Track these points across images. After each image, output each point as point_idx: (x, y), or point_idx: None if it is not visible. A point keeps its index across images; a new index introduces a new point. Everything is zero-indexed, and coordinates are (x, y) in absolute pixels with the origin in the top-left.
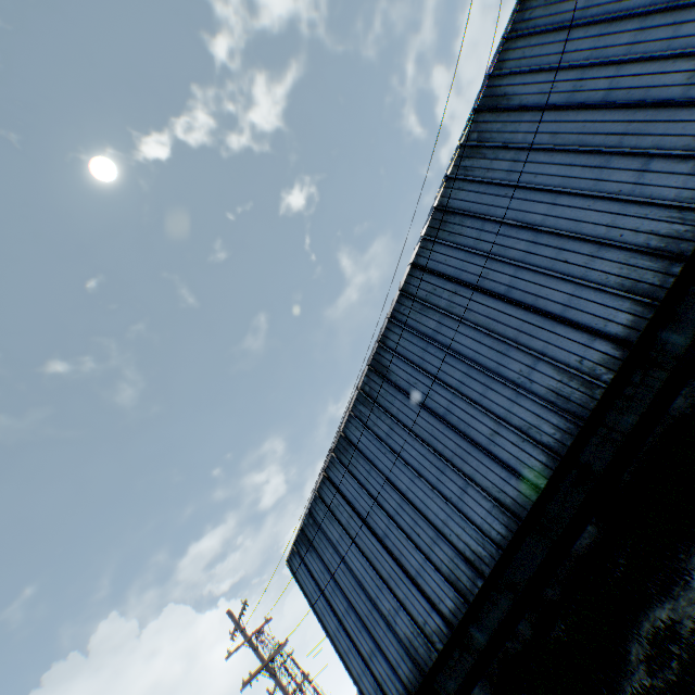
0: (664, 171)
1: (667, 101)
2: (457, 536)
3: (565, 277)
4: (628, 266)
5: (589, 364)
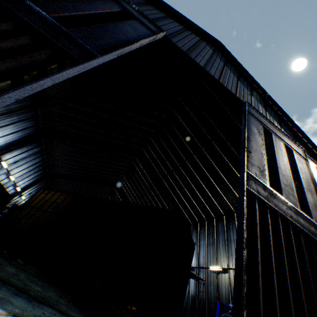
0: None
1: None
2: None
3: None
4: None
5: None
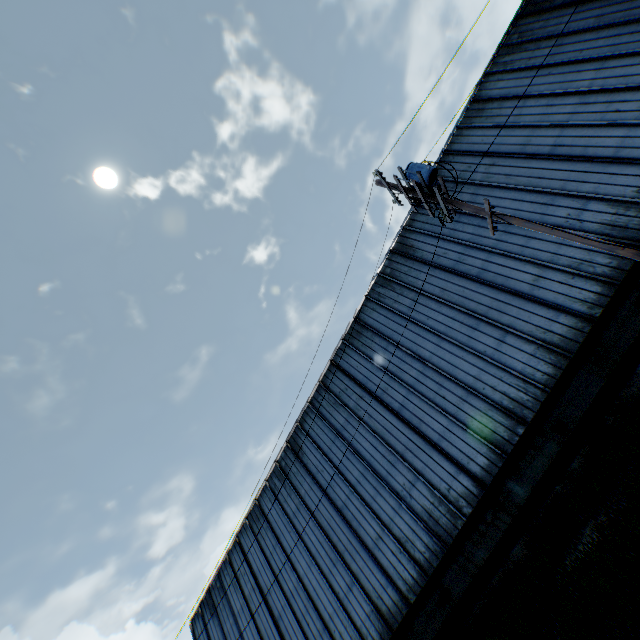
0: (515, 346)
1: (519, 293)
2: (340, 633)
3: (442, 411)
4: (487, 416)
5: (455, 494)
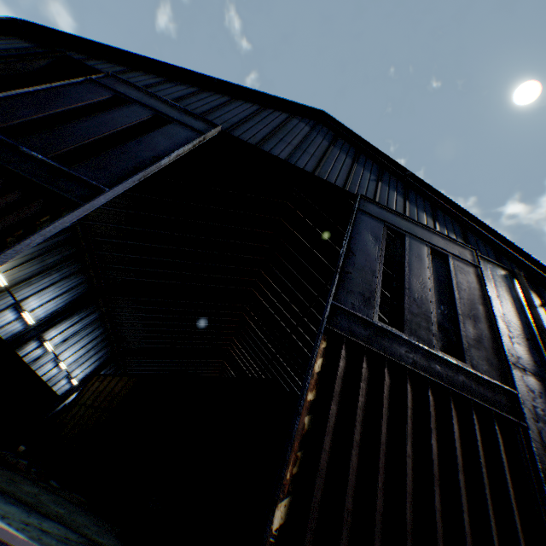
0: None
1: None
2: None
3: None
4: None
5: None
